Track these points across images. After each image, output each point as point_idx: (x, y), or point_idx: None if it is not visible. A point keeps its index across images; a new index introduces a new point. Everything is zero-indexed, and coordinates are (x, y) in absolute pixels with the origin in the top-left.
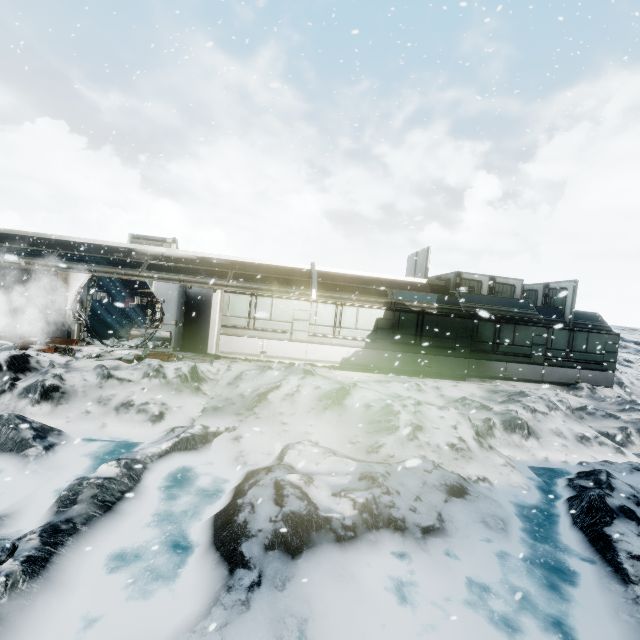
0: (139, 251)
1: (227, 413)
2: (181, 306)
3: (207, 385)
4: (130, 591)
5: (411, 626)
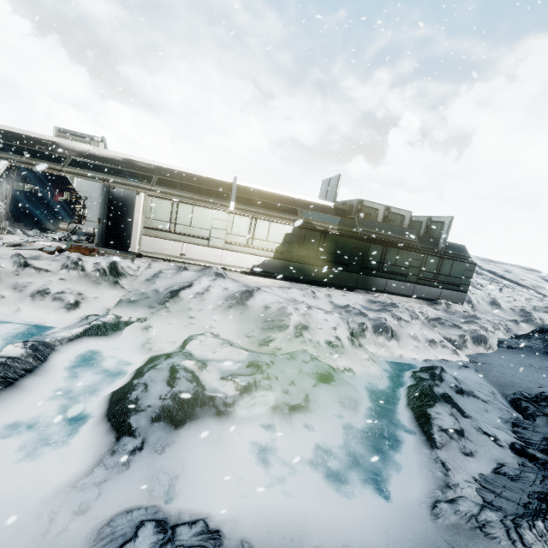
0: (63, 146)
1: (141, 306)
2: (104, 205)
3: (126, 280)
4: (24, 453)
5: (266, 479)
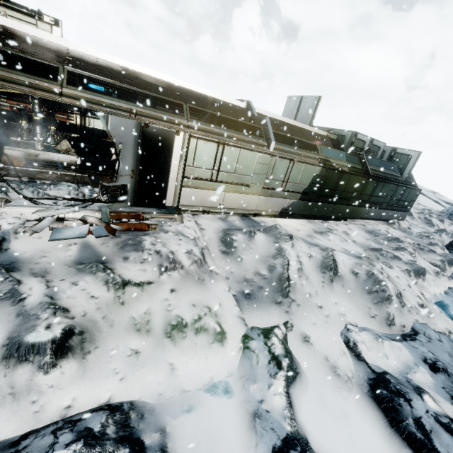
0: (24, 36)
1: (265, 302)
2: (137, 151)
3: (207, 259)
4: None
5: None
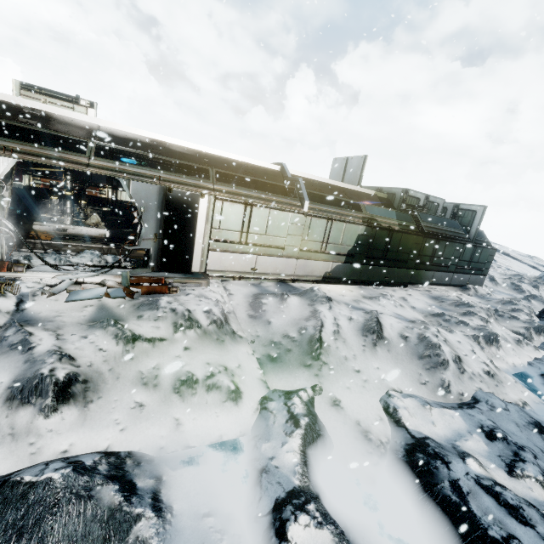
0: (60, 118)
1: (293, 365)
2: (160, 214)
3: (231, 322)
4: None
5: None
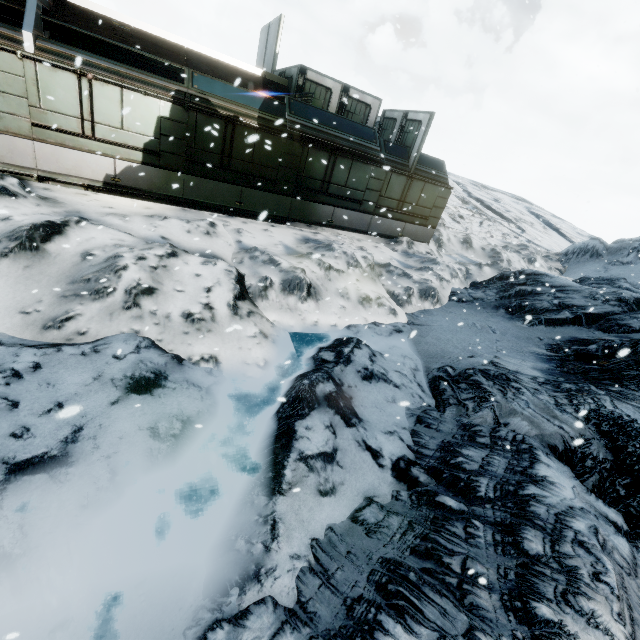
0: None
1: None
2: None
3: None
4: None
5: None
